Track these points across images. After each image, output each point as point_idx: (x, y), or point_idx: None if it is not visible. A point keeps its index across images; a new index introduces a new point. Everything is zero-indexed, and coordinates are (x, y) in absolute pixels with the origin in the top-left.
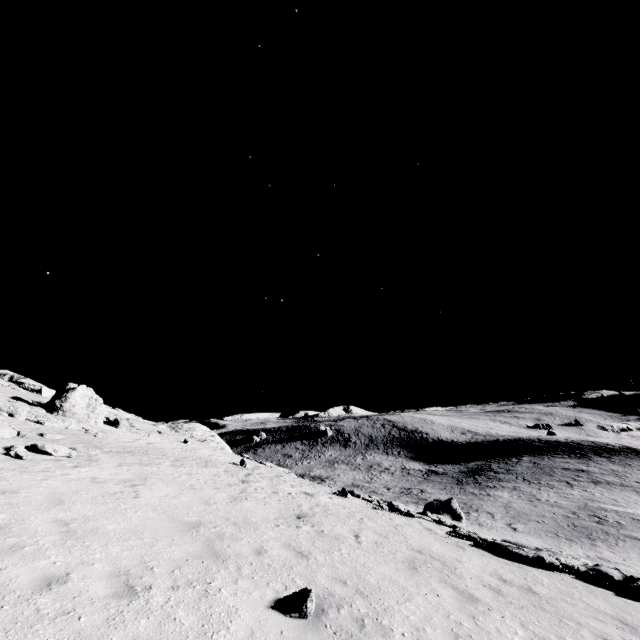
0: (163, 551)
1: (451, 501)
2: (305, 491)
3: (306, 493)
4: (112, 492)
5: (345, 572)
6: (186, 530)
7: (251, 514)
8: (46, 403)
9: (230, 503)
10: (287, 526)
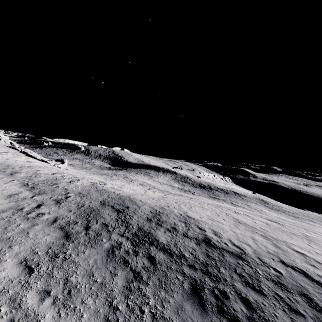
0: None
1: (65, 159)
2: None
3: None
4: None
5: None
6: None
7: None
8: None
9: None
10: None
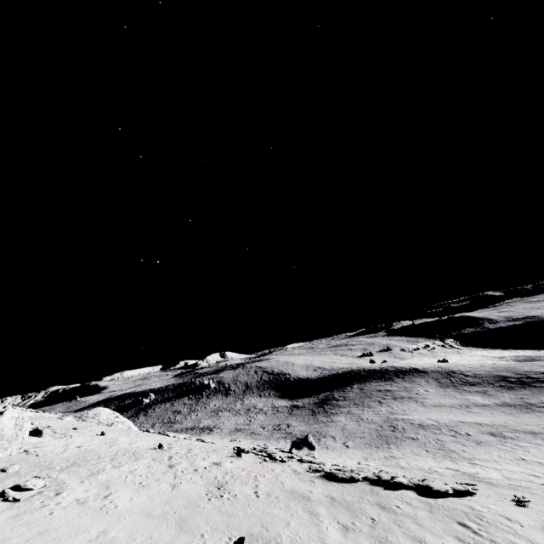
0: (159, 539)
1: (308, 437)
2: (214, 461)
3: (215, 463)
4: (99, 508)
5: (255, 519)
6: (161, 521)
7: (190, 495)
8: None
9: (173, 490)
10: (215, 498)
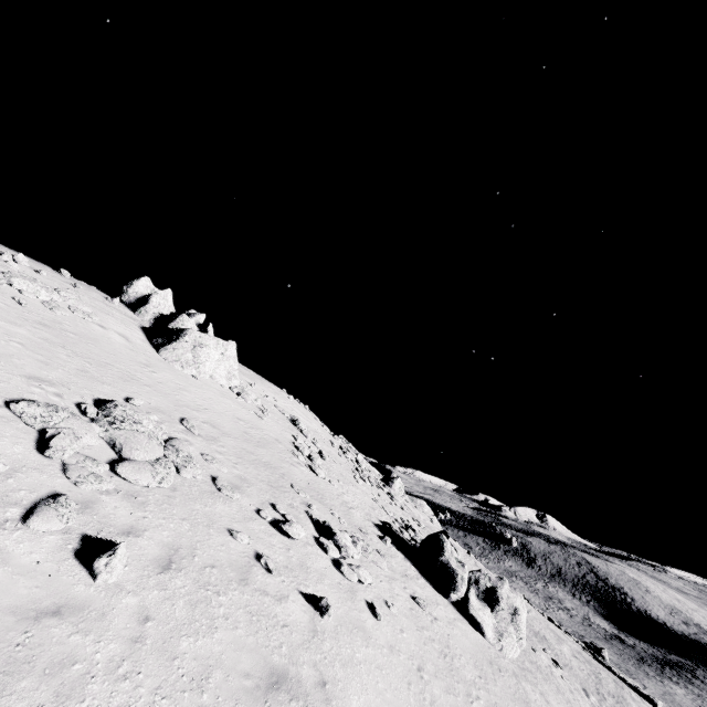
0: None
1: (602, 649)
2: None
3: None
4: None
5: None
6: None
7: None
8: (382, 478)
9: None
10: None
